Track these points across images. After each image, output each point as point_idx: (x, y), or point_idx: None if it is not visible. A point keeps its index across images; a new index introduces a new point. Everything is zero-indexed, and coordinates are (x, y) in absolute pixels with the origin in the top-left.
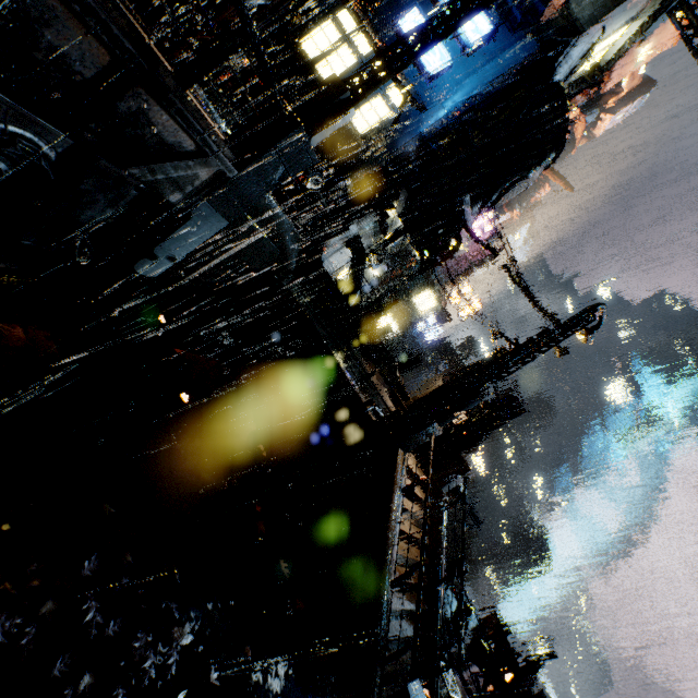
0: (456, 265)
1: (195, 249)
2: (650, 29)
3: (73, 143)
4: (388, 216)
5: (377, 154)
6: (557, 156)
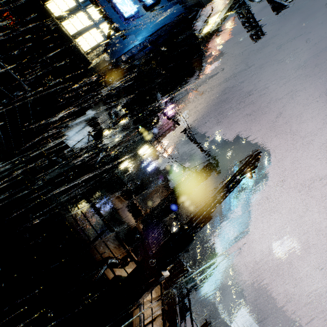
0: (157, 131)
1: None
2: (227, 18)
3: None
4: (116, 106)
5: (98, 64)
6: (199, 73)
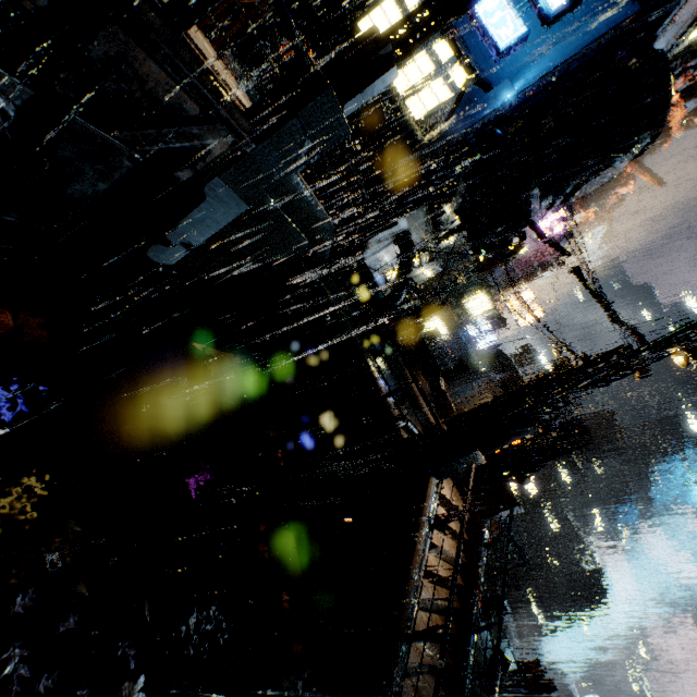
0: (518, 268)
1: (213, 235)
2: None
3: (34, 94)
4: (444, 212)
5: (434, 141)
6: (652, 141)
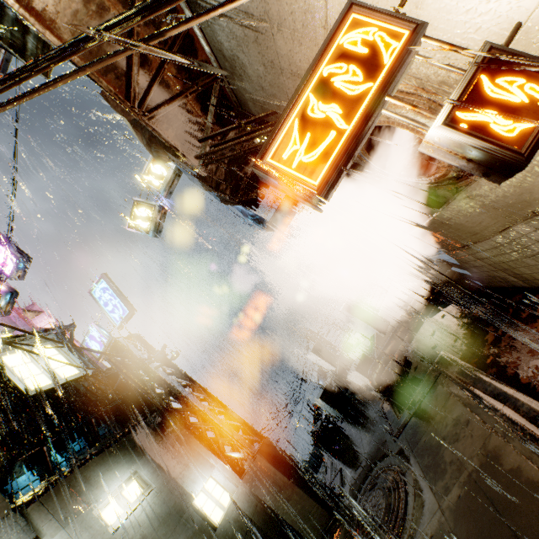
0: None
1: None
2: None
3: None
4: None
5: None
6: None
